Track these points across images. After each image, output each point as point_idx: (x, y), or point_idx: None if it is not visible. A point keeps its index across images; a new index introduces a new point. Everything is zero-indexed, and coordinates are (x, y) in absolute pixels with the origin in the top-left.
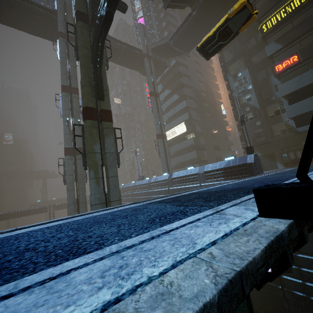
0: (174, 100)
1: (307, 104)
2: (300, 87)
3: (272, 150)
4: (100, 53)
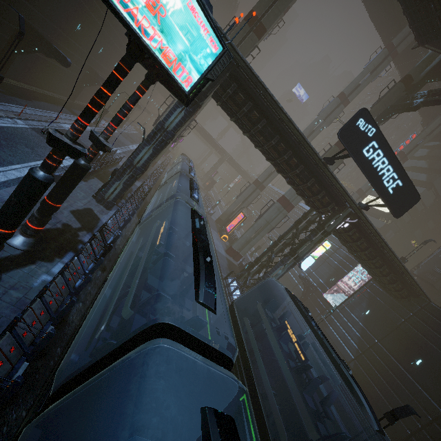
0: (417, 178)
1: None
2: None
3: (427, 293)
4: (387, 118)
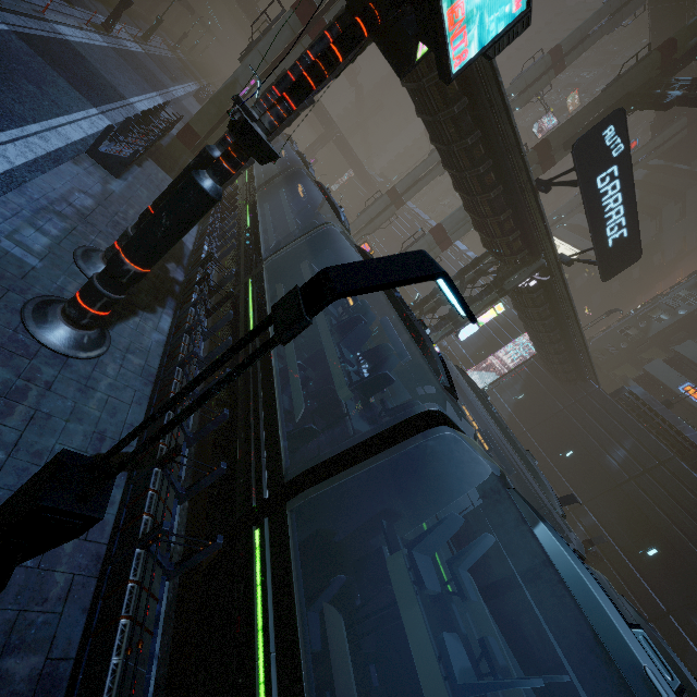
0: None
1: (670, 376)
2: (694, 362)
3: None
4: None
